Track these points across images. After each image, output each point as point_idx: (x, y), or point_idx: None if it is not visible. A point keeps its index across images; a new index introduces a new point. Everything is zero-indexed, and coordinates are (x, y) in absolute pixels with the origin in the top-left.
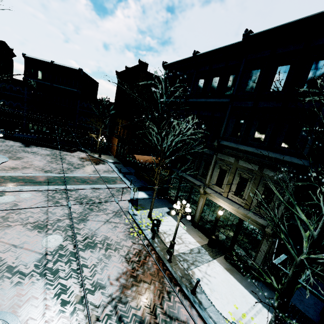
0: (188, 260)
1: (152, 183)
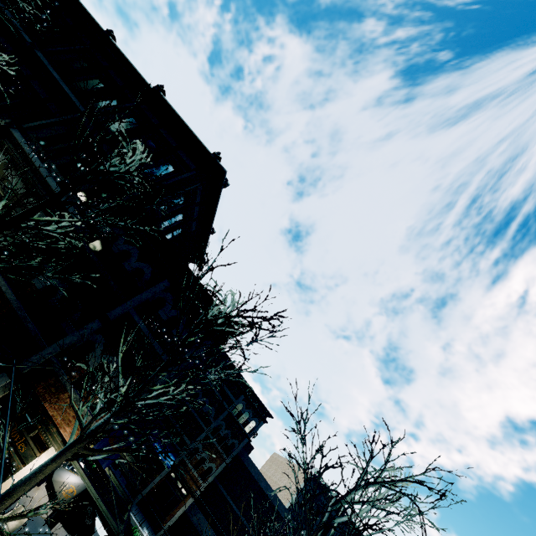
0: None
1: None
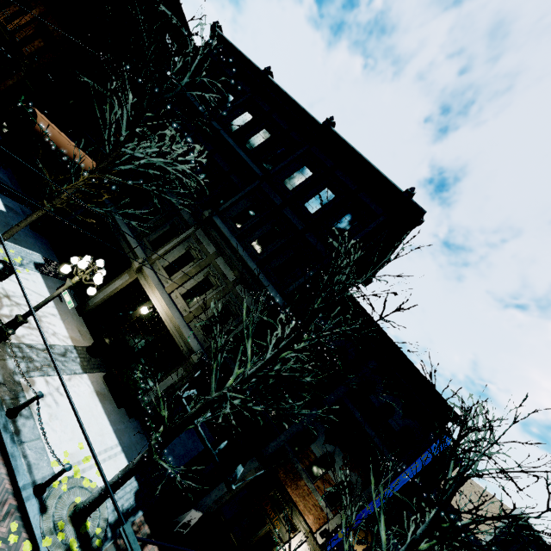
0: (33, 360)
1: (50, 193)
